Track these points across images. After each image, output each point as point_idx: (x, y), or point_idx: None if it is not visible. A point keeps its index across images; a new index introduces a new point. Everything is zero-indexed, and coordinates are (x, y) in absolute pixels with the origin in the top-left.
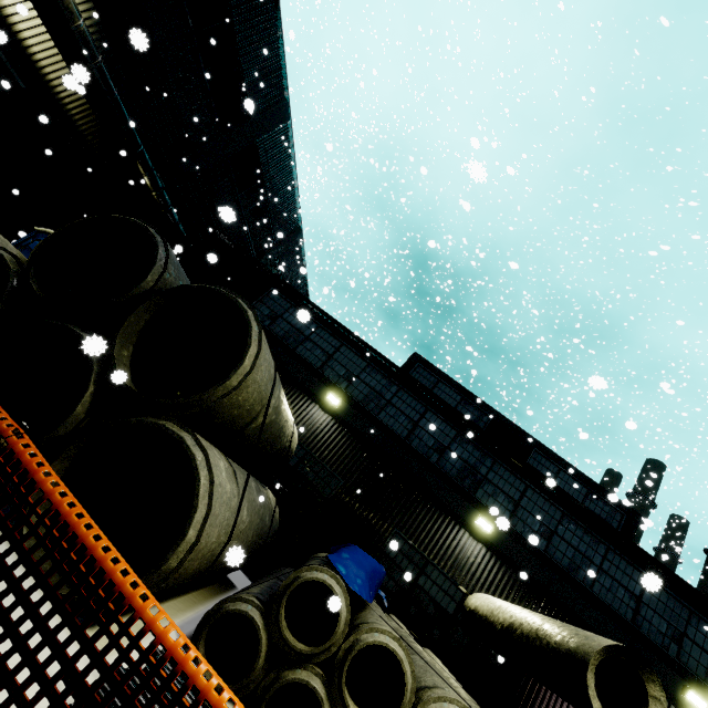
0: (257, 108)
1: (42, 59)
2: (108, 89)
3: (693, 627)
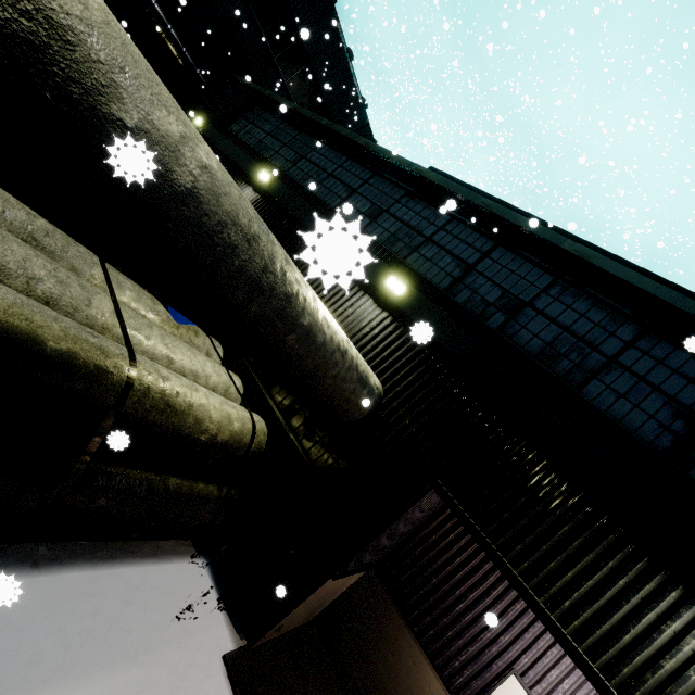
0: None
1: None
2: None
3: None
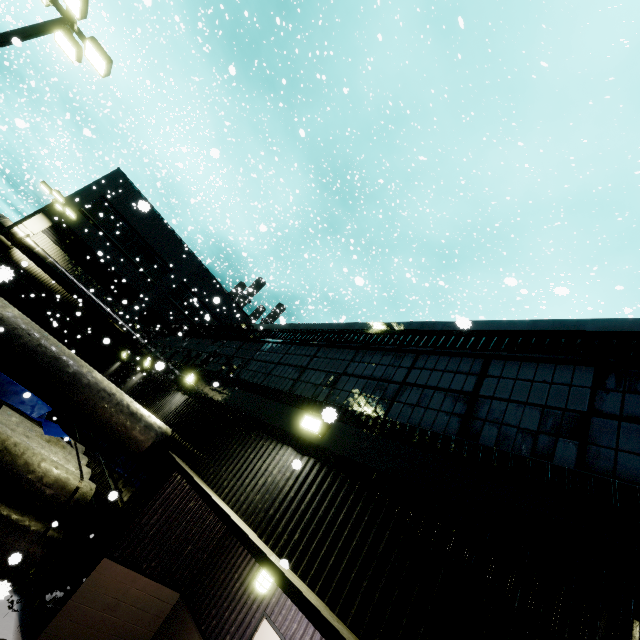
0: (176, 265)
1: (50, 283)
2: (69, 279)
3: (355, 363)
